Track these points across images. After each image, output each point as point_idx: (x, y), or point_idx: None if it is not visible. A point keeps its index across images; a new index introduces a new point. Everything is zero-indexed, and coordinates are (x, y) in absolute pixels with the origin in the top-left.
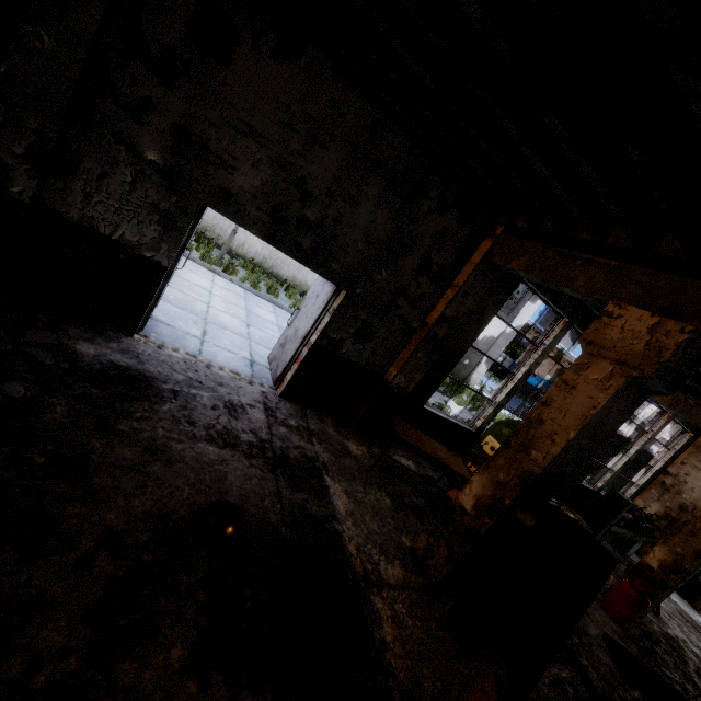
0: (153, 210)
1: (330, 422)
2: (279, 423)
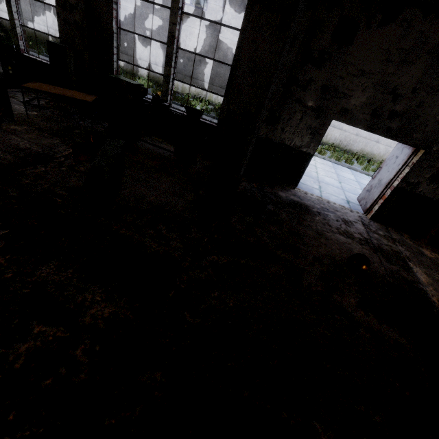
0: (308, 129)
1: (406, 236)
2: (373, 232)
